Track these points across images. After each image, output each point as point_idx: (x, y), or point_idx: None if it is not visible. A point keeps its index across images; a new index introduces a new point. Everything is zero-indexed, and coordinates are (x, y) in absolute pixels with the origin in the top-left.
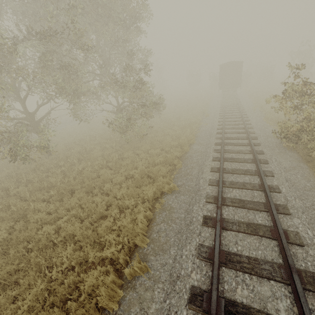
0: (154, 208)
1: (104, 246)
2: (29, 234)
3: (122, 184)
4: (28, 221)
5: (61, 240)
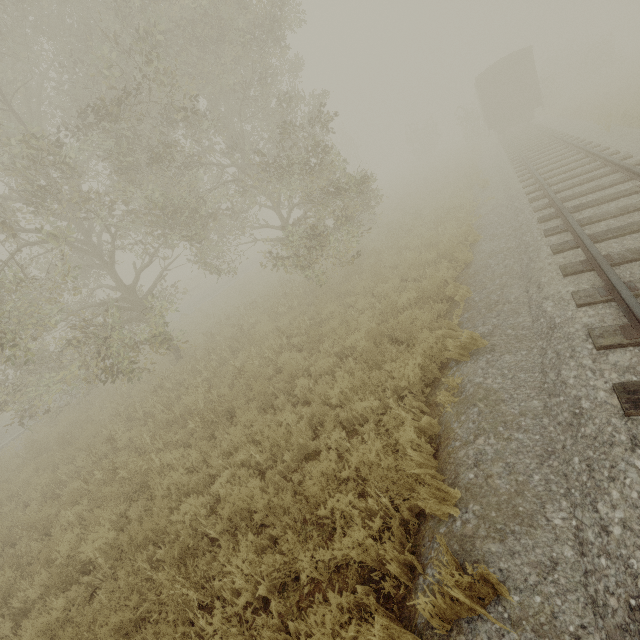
0: (436, 408)
1: (332, 530)
2: (155, 525)
3: (334, 373)
4: (152, 496)
5: (227, 530)
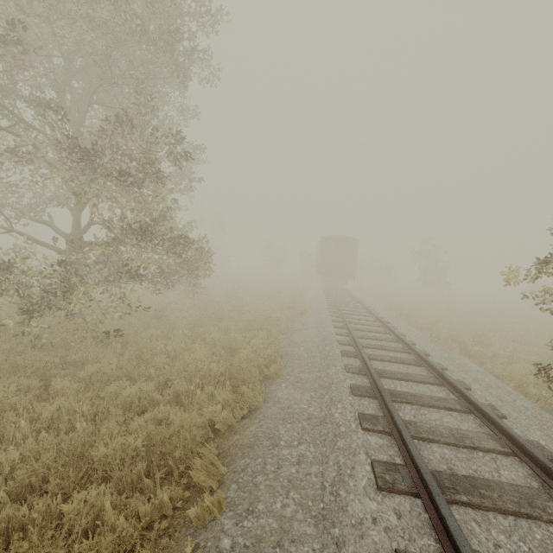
0: None
1: None
2: None
3: None
4: None
5: None
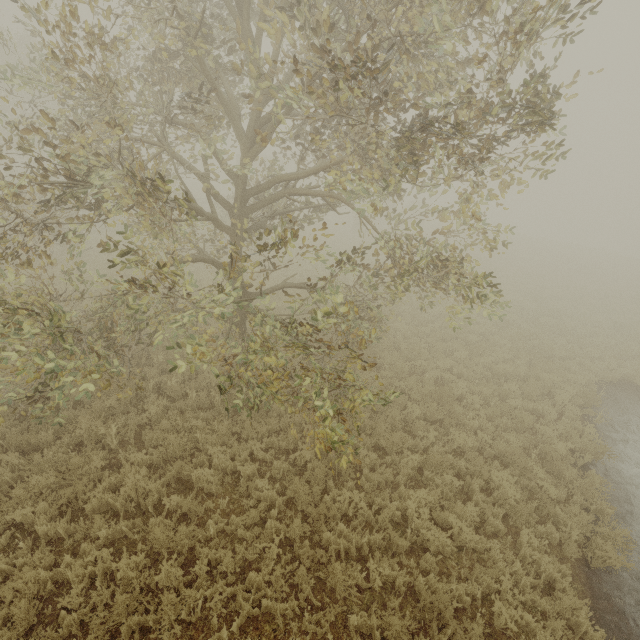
0: None
1: None
2: None
3: None
4: None
5: None
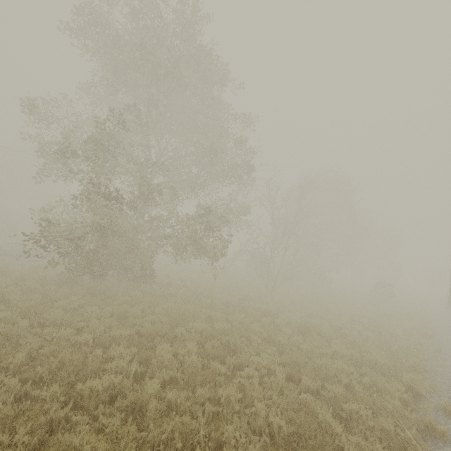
0: None
1: None
2: None
3: None
4: None
5: None
